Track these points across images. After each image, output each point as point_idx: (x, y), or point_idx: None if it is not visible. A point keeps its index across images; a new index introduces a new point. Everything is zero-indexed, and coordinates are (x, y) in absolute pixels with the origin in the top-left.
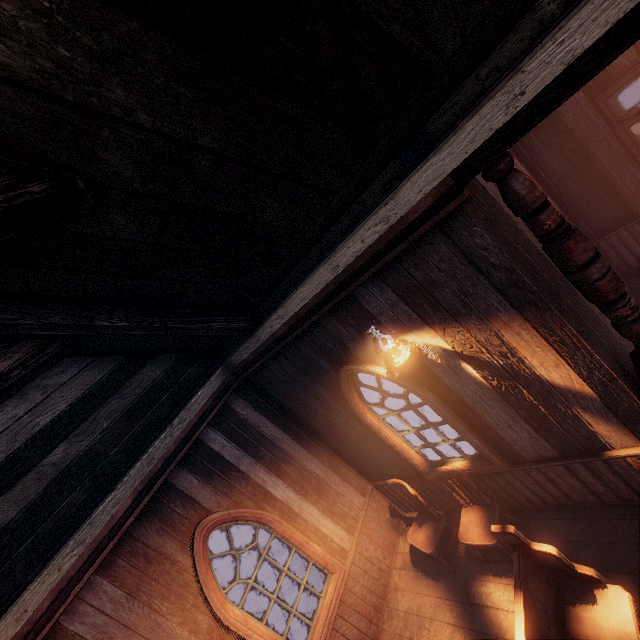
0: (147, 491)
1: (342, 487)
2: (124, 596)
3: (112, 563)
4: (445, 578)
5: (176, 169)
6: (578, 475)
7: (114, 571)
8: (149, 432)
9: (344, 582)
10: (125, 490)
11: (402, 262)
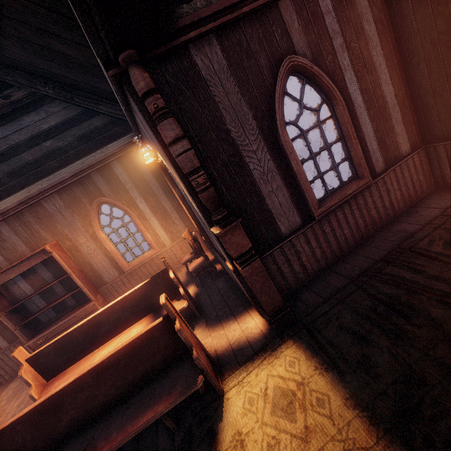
0: (79, 175)
1: (178, 221)
2: (64, 206)
3: (62, 193)
4: (189, 277)
5: None
6: (226, 267)
7: (62, 196)
8: (88, 151)
9: (157, 255)
10: (70, 170)
11: (131, 105)
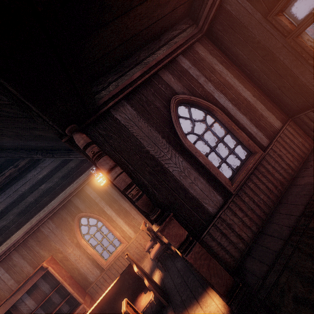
0: (64, 201)
1: (137, 216)
2: (55, 227)
3: (53, 218)
4: (154, 262)
5: (0, 130)
6: None
7: (53, 220)
8: (68, 184)
9: (126, 247)
10: (57, 200)
11: None
